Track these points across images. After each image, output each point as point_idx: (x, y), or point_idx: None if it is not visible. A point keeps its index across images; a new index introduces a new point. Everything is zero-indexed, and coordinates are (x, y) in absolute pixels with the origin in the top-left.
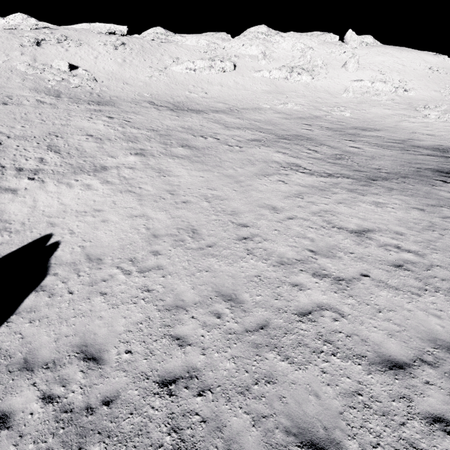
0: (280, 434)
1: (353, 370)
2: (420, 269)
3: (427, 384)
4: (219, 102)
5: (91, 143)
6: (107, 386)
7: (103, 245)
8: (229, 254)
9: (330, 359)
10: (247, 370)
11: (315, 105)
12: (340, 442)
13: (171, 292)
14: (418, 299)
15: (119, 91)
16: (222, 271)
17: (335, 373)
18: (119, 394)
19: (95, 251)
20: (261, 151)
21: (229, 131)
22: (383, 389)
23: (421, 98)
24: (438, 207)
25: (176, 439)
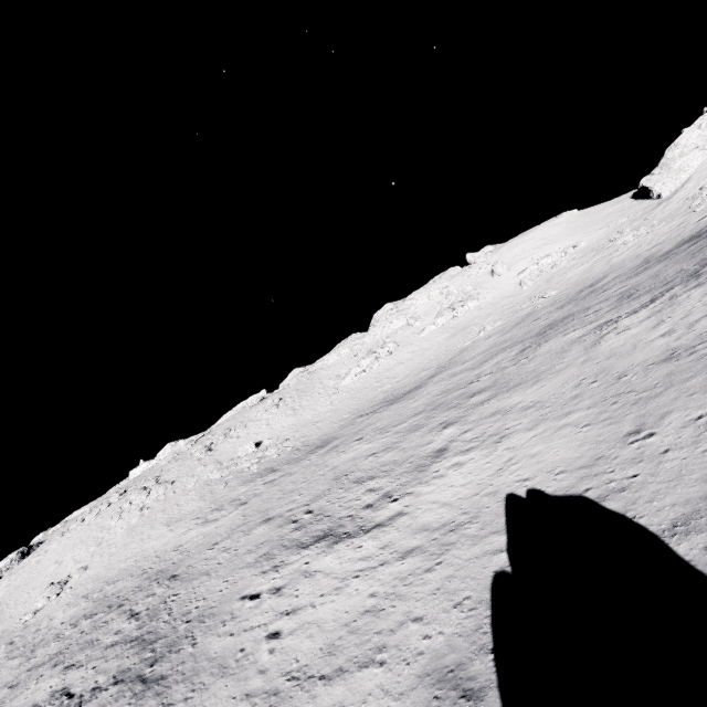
0: None
1: None
2: None
3: None
4: (419, 373)
5: (386, 455)
6: None
7: (577, 457)
8: (702, 365)
9: None
10: None
11: (511, 311)
12: None
13: None
14: None
15: (317, 431)
16: None
17: None
18: None
19: (579, 462)
20: (550, 345)
21: (485, 366)
22: None
23: (596, 240)
24: None
25: None
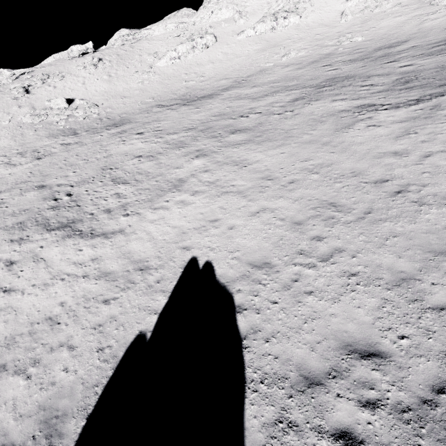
0: None
1: None
2: None
3: None
4: (220, 80)
5: (146, 163)
6: (419, 375)
7: (255, 250)
8: (398, 212)
9: None
10: None
11: (318, 44)
12: None
13: (380, 268)
14: None
15: (122, 107)
16: (412, 231)
17: None
18: (444, 379)
19: (253, 258)
20: (316, 107)
21: (262, 102)
22: None
23: None
24: None
25: None
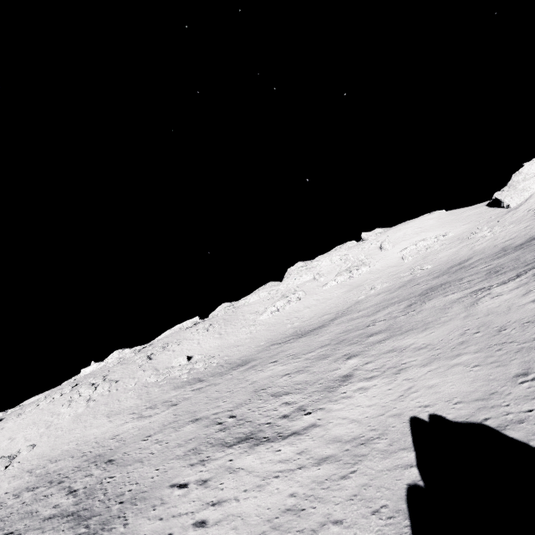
0: None
1: None
2: None
3: None
4: (322, 316)
5: (298, 376)
6: None
7: (471, 390)
8: None
9: None
10: None
11: (395, 277)
12: None
13: None
14: None
15: (238, 353)
16: None
17: None
18: None
19: (475, 395)
20: (434, 302)
21: (378, 315)
22: None
23: (460, 232)
24: None
25: None
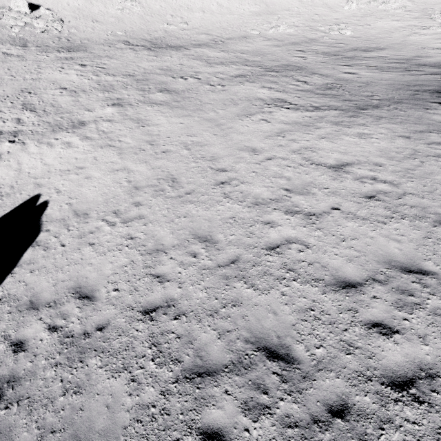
0: (241, 343)
1: (309, 292)
2: (392, 198)
3: (373, 298)
4: (201, 33)
5: (65, 97)
6: (99, 317)
7: (88, 201)
8: (207, 199)
9: (291, 284)
10: (217, 298)
11: (311, 25)
12: (289, 346)
13: (152, 238)
14: (383, 227)
15: (89, 31)
16: (199, 216)
17: (293, 294)
18: (110, 322)
19: (81, 207)
20: (245, 88)
21: (211, 68)
22: (334, 304)
23: (439, 0)
24: (426, 132)
25: (155, 351)
